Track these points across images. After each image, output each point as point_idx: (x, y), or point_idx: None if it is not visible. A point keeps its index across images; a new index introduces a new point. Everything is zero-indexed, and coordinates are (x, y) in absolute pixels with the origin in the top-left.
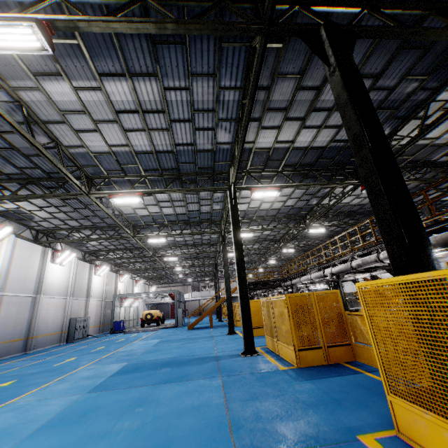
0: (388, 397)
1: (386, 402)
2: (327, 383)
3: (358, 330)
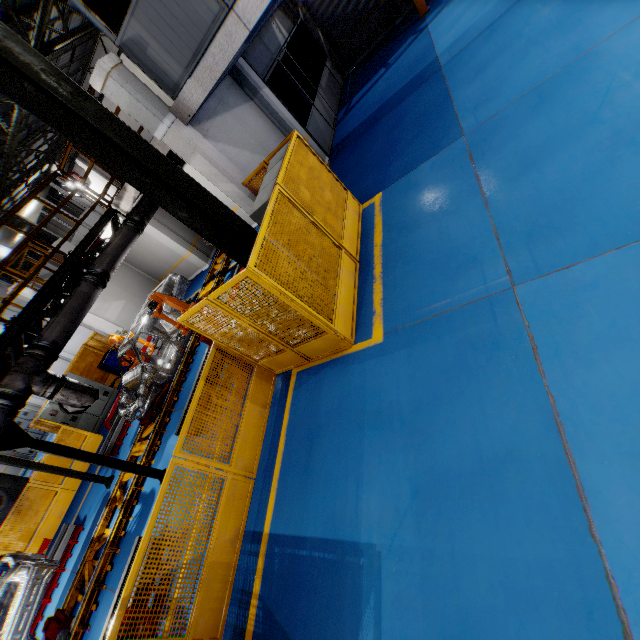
0: (336, 327)
1: (319, 409)
2: (336, 505)
3: (167, 592)
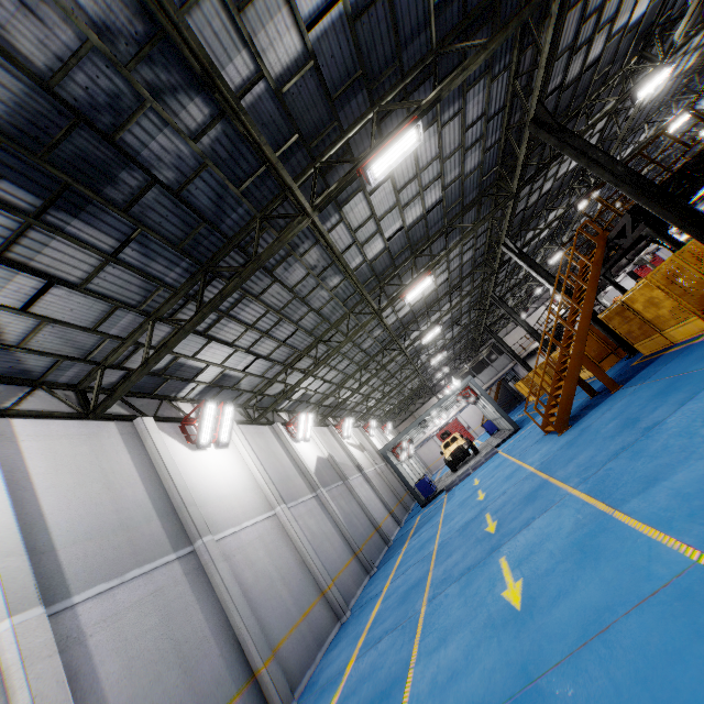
0: None
1: None
2: None
3: None
